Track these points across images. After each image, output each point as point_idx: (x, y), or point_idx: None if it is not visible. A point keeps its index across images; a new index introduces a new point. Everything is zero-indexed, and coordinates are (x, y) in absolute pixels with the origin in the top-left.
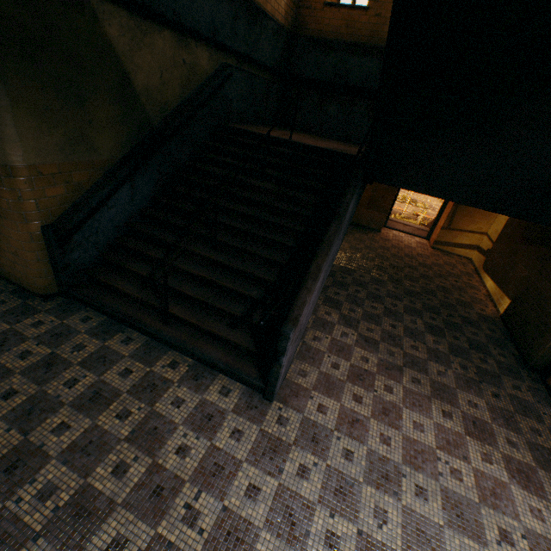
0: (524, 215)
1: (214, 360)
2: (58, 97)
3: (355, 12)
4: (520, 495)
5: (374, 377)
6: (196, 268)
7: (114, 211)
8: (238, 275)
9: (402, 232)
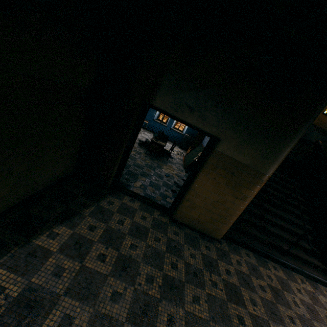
0: None
1: (318, 276)
2: None
3: None
4: None
5: None
6: (277, 220)
7: None
8: (291, 224)
9: None
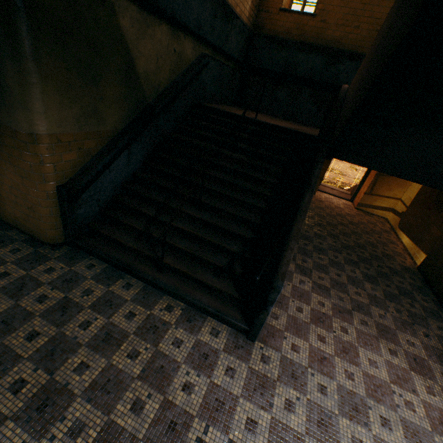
0: None
1: (204, 305)
2: (79, 76)
3: (304, 17)
4: None
5: (331, 319)
6: (184, 224)
7: (113, 173)
8: (219, 231)
9: (331, 195)
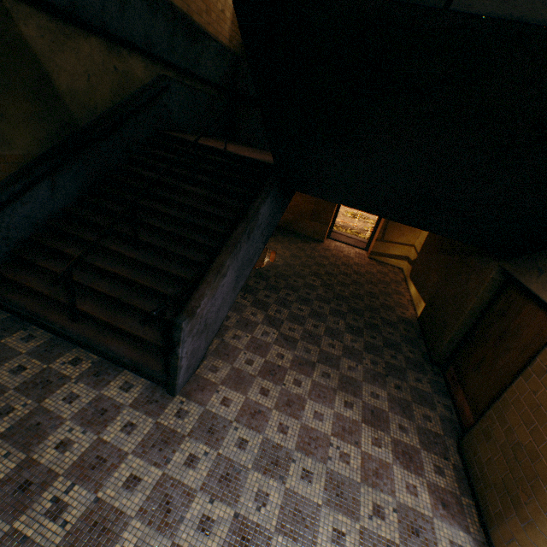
0: (412, 222)
1: (119, 355)
2: None
3: None
4: (400, 474)
5: (285, 372)
6: (114, 266)
7: (29, 207)
8: (158, 273)
9: (344, 244)
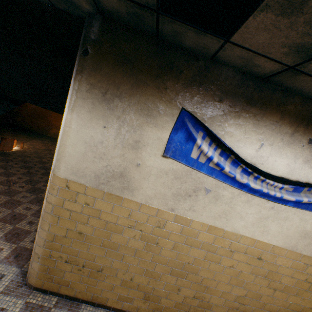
0: (59, 111)
1: None
2: None
3: None
4: None
5: None
6: None
7: None
8: None
9: None
